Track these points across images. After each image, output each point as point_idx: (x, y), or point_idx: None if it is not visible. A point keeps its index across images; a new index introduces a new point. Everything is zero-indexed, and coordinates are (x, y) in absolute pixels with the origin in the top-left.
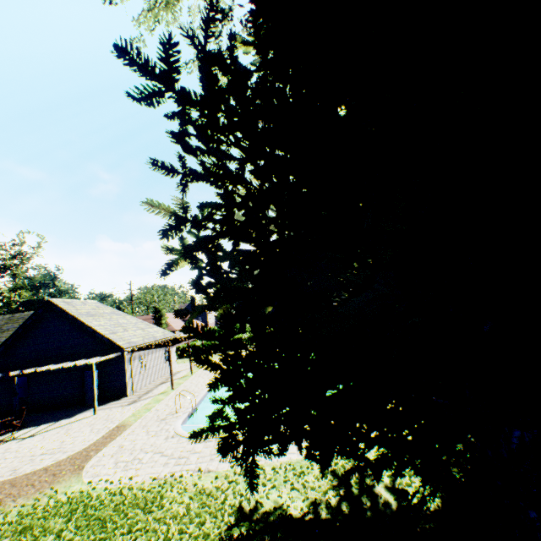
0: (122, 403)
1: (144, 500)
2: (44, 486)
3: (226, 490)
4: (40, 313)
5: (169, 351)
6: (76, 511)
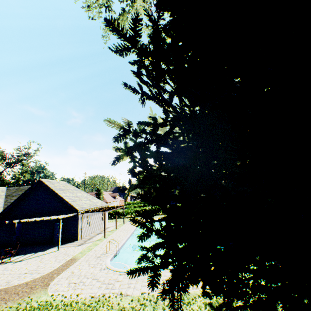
0: (74, 244)
1: None
2: (24, 295)
3: (139, 310)
4: (34, 186)
5: (104, 214)
6: None
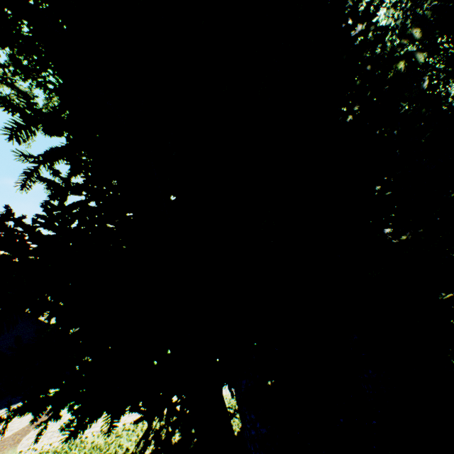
0: None
1: None
2: None
3: (112, 443)
4: None
5: None
6: None
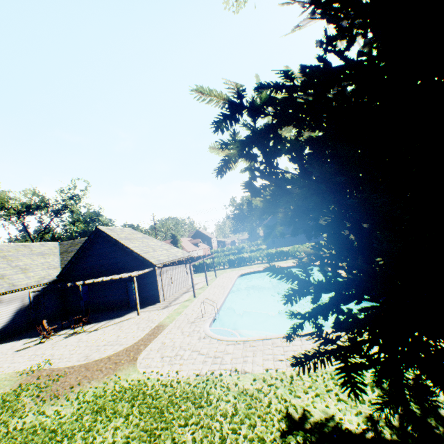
0: (157, 307)
1: (192, 395)
2: (109, 372)
3: (268, 394)
4: (92, 238)
5: (190, 267)
6: (137, 398)
